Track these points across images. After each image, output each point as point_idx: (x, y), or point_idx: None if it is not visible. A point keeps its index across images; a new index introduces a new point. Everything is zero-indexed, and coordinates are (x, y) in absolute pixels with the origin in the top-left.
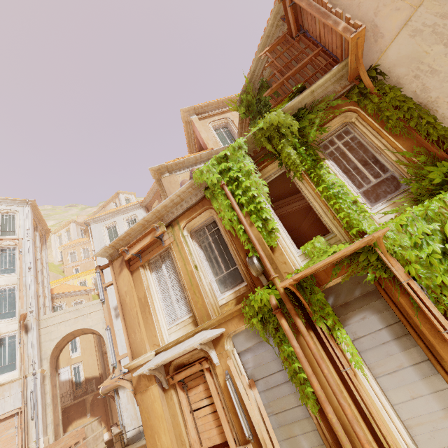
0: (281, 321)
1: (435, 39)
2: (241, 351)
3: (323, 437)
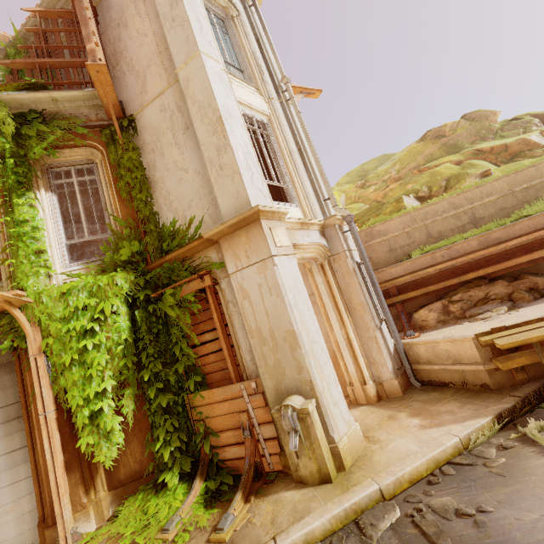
0: None
1: (170, 125)
2: None
3: None
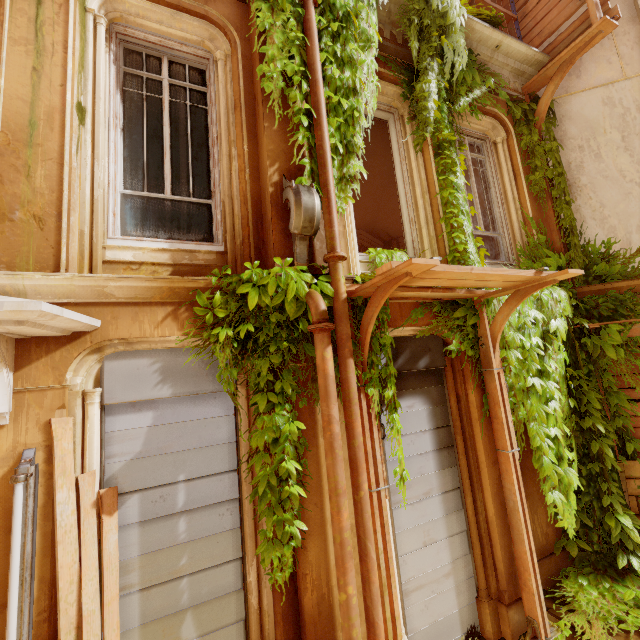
0: (327, 353)
1: (619, 124)
2: (120, 401)
3: (257, 638)
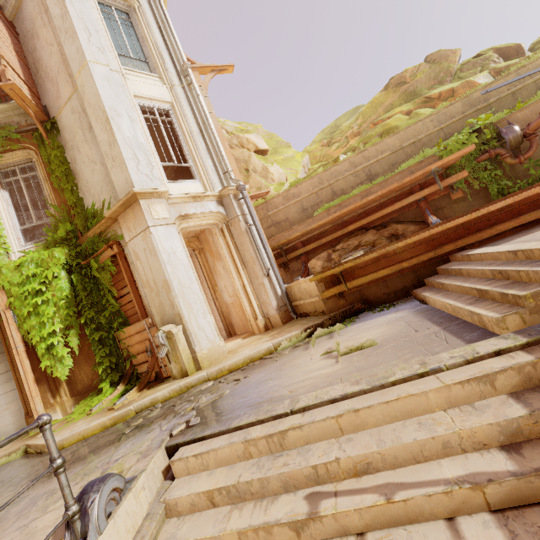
0: None
1: (80, 125)
2: None
3: None
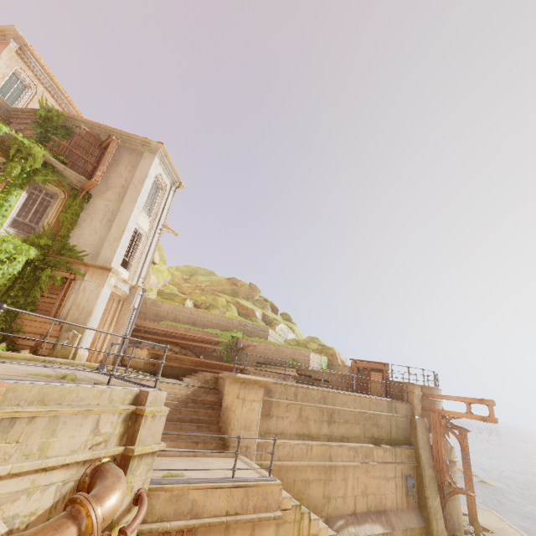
0: None
1: (105, 214)
2: None
3: None
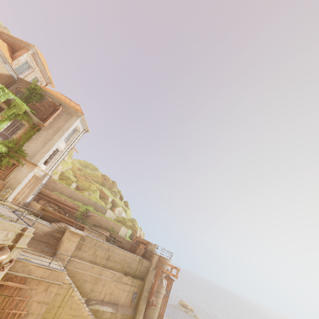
0: None
1: (44, 139)
2: None
3: None
